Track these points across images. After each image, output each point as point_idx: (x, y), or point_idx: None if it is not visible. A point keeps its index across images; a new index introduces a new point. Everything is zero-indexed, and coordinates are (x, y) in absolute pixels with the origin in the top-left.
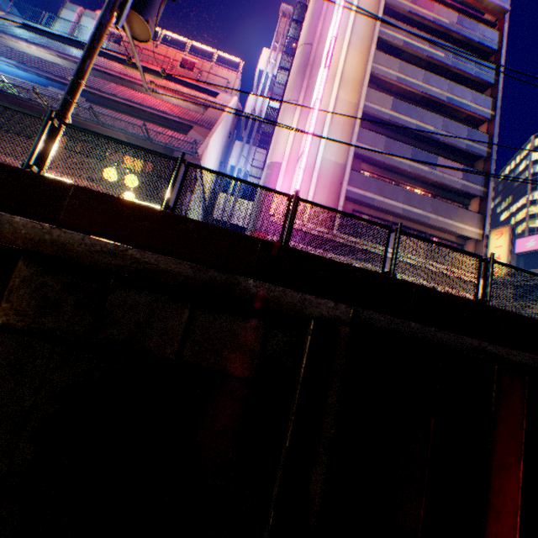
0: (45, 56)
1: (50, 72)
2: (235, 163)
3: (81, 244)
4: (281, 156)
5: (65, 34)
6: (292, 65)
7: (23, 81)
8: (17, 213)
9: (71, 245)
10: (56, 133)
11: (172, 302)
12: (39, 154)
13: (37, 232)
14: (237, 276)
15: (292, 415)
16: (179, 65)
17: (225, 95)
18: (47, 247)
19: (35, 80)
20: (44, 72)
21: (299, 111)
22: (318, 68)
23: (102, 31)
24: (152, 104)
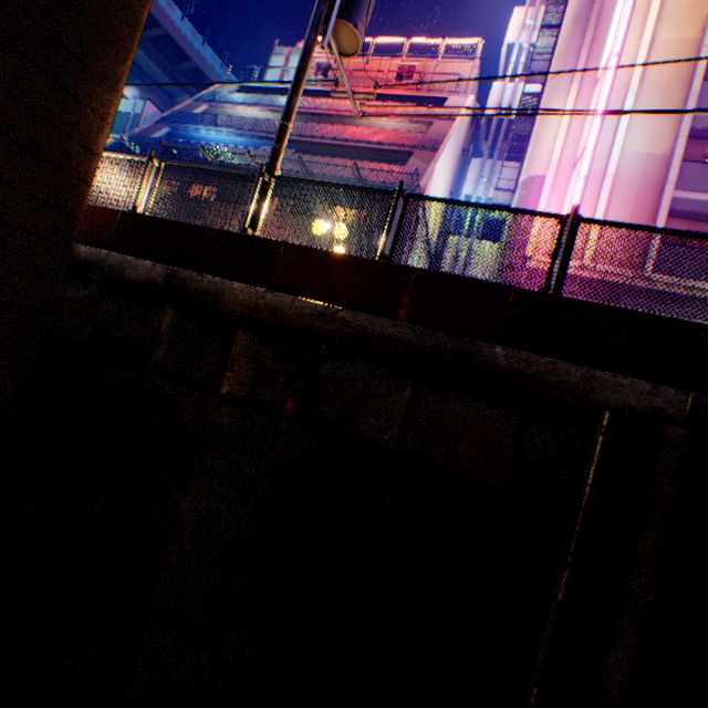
0: (257, 115)
1: (262, 131)
2: (471, 191)
3: (291, 307)
4: (543, 166)
5: (274, 85)
6: (562, 17)
7: (239, 148)
8: (235, 279)
9: (282, 309)
10: (267, 189)
11: (389, 376)
12: (252, 215)
13: (252, 297)
14: (476, 342)
15: (568, 555)
16: (394, 78)
17: (455, 98)
18: (261, 313)
19: (250, 143)
20: (257, 132)
21: (576, 86)
22: (612, 3)
23: (307, 57)
24: (363, 137)
